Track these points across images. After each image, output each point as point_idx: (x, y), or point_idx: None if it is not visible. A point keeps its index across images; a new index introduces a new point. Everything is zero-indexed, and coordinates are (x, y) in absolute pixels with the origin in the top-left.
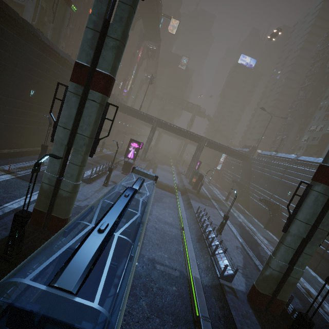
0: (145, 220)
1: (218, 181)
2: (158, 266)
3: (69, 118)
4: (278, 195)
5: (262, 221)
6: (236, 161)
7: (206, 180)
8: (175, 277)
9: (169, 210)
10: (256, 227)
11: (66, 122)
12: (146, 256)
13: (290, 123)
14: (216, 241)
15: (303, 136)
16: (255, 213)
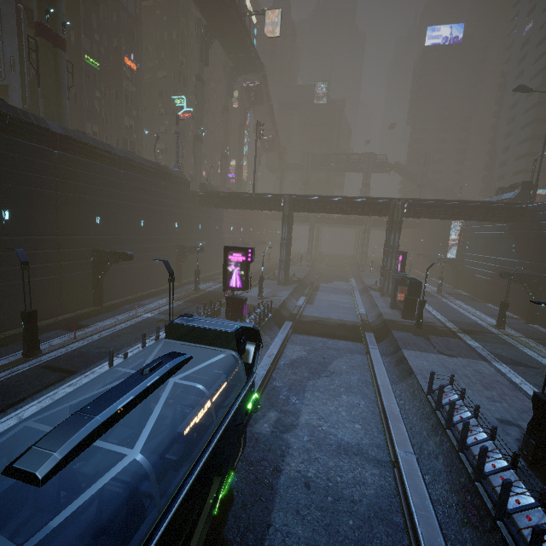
0: None
1: (460, 283)
2: None
3: None
4: None
5: None
6: (490, 229)
7: (430, 288)
8: None
9: (350, 395)
10: None
11: None
12: None
13: None
14: None
15: None
16: None
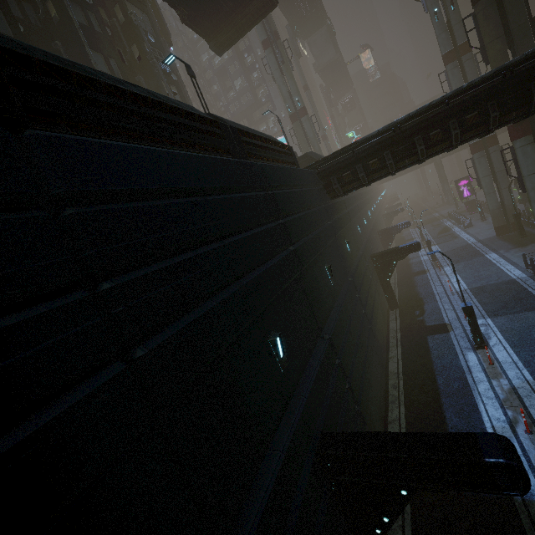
0: None
1: None
2: None
3: (486, 170)
4: None
5: None
6: None
7: None
8: None
9: None
10: None
11: (485, 173)
12: None
13: None
14: None
15: None
16: None
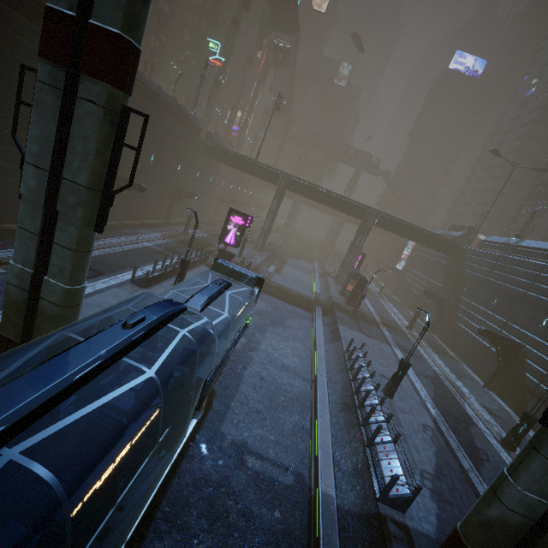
0: (195, 379)
1: (398, 290)
2: (250, 459)
3: (44, 144)
4: (520, 324)
5: (481, 372)
6: (434, 255)
7: (375, 288)
8: (282, 487)
9: (295, 342)
10: (467, 385)
11: (38, 153)
12: (230, 437)
13: None
14: (379, 415)
15: None
16: (467, 355)
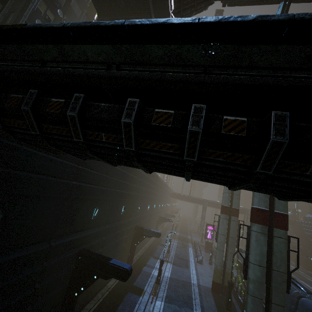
0: None
1: None
2: None
3: (224, 230)
4: None
5: None
6: None
7: None
8: None
9: None
10: None
11: (223, 232)
12: None
13: None
14: None
15: None
16: None
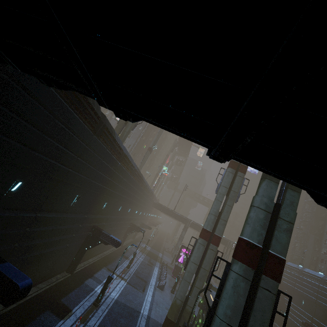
0: None
1: None
2: None
3: (198, 258)
4: (319, 319)
5: None
6: None
7: None
8: None
9: None
10: None
11: (196, 260)
12: None
13: (305, 233)
14: None
15: (321, 248)
16: None
